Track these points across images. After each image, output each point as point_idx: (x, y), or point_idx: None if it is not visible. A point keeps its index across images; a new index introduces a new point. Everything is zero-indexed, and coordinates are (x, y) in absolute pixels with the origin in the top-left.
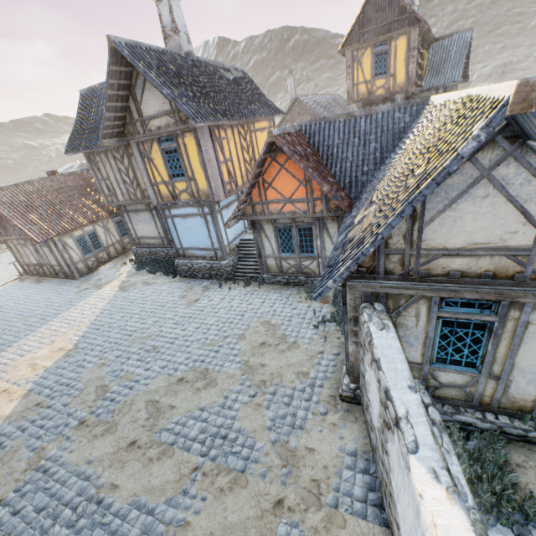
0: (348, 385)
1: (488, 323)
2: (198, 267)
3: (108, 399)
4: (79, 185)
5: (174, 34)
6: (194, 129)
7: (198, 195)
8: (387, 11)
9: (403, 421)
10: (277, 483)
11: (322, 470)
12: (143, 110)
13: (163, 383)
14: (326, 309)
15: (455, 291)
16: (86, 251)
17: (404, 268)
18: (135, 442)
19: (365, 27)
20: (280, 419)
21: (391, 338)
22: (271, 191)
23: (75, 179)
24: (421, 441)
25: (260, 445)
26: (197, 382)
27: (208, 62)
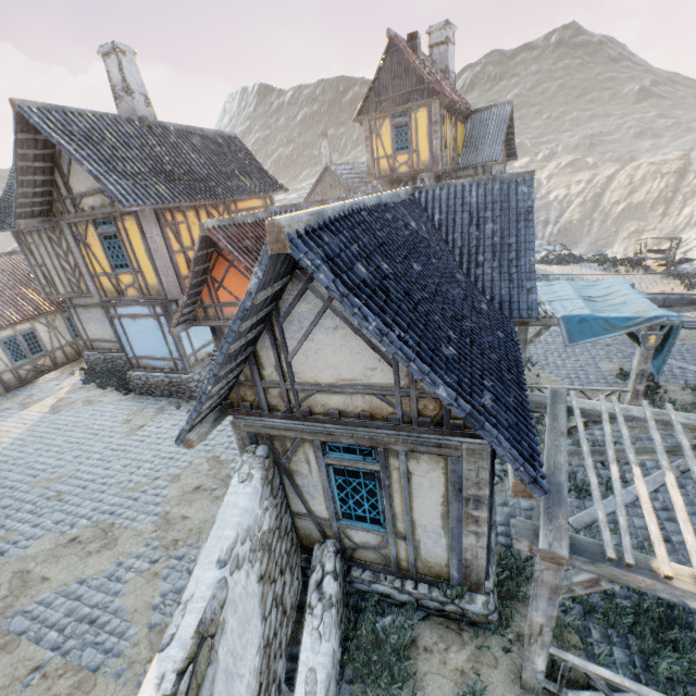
0: None
1: (376, 472)
2: (155, 382)
3: None
4: (19, 269)
5: (126, 95)
6: (135, 212)
7: (148, 291)
8: (404, 79)
9: (180, 608)
10: (132, 685)
11: None
12: (73, 186)
13: (49, 544)
14: None
15: (331, 435)
16: (18, 357)
17: (286, 404)
18: None
19: (382, 94)
20: (174, 593)
21: (244, 494)
22: (223, 292)
23: (14, 261)
24: (179, 635)
25: (134, 632)
26: (92, 543)
27: (179, 127)
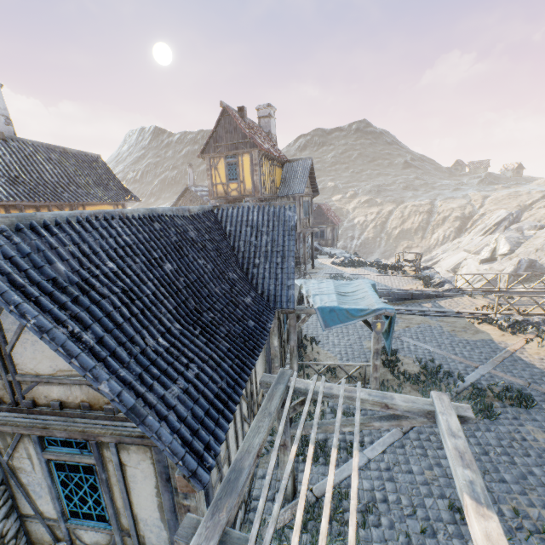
0: None
1: (94, 465)
2: None
3: None
4: None
5: None
6: None
7: None
8: (234, 134)
9: None
10: None
11: None
12: None
13: None
14: None
15: (46, 428)
16: None
17: (10, 396)
18: None
19: (219, 142)
20: None
21: None
22: None
23: None
24: None
25: None
26: None
27: (39, 144)
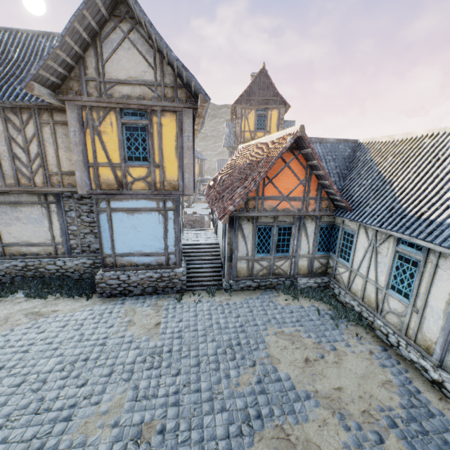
0: None
1: None
2: (139, 279)
3: None
4: None
5: None
6: (180, 110)
7: (163, 186)
8: (266, 91)
9: None
10: None
11: None
12: (107, 70)
13: None
14: (320, 307)
15: None
16: None
17: None
18: None
19: (251, 96)
20: None
21: None
22: (270, 187)
23: None
24: None
25: None
26: None
27: None
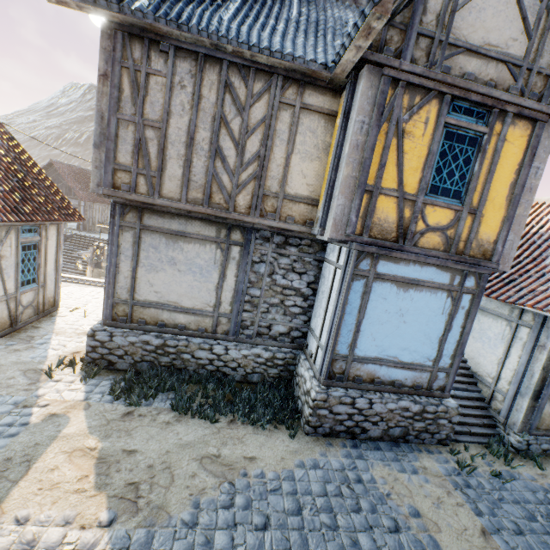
0: None
1: None
2: (385, 410)
3: None
4: None
5: None
6: (545, 120)
7: (470, 247)
8: None
9: None
10: None
11: None
12: (456, 23)
13: None
14: None
15: None
16: None
17: None
18: None
19: None
20: None
21: None
22: None
23: None
24: None
25: None
26: None
27: None
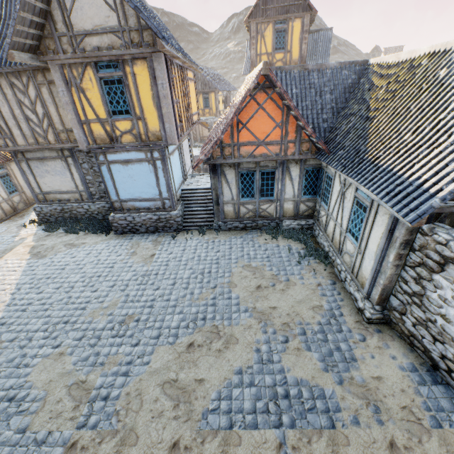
0: (374, 308)
1: None
2: (142, 220)
3: (97, 398)
4: None
5: None
6: (150, 56)
7: (147, 137)
8: None
9: None
10: (375, 425)
11: (402, 395)
12: (74, 22)
13: (169, 355)
14: (295, 246)
15: None
16: None
17: None
18: (177, 444)
19: (268, 4)
20: (328, 357)
21: None
22: (245, 132)
23: None
24: None
25: (330, 391)
26: (212, 343)
27: None
